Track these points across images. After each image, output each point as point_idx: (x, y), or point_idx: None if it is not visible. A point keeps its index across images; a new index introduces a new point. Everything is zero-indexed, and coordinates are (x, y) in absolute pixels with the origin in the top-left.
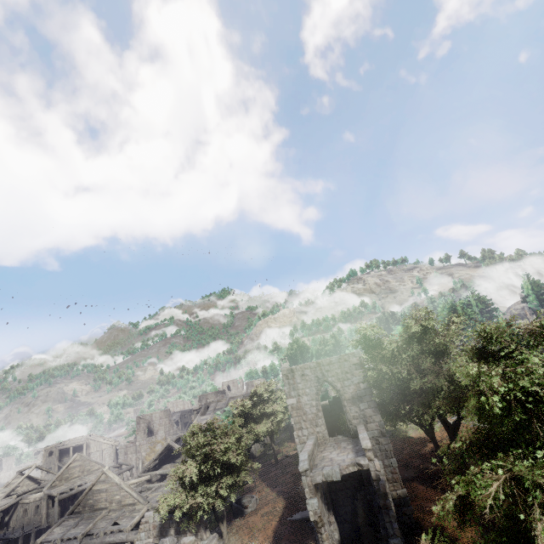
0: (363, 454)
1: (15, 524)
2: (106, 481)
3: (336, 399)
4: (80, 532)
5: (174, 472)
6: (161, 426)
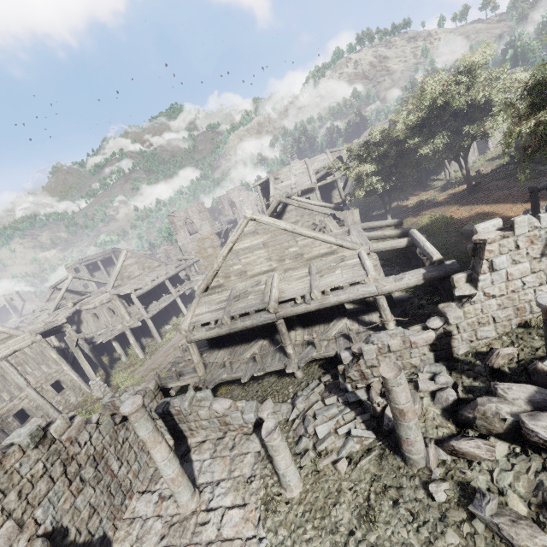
0: None
1: (90, 330)
2: (260, 231)
3: None
4: (262, 302)
5: None
6: (203, 221)
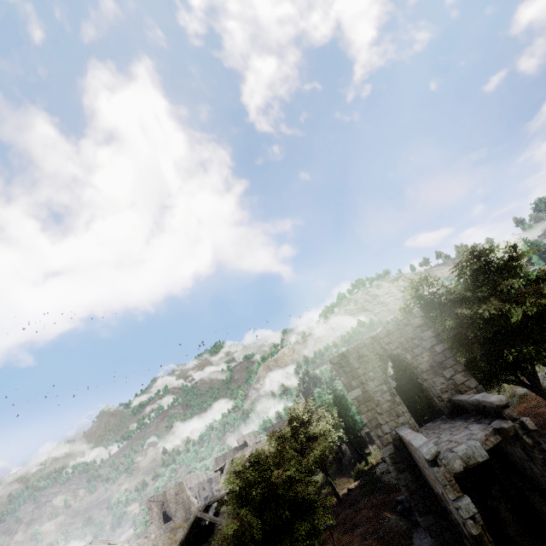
0: (492, 419)
1: None
2: None
3: (398, 390)
4: None
5: (223, 536)
6: (178, 504)
